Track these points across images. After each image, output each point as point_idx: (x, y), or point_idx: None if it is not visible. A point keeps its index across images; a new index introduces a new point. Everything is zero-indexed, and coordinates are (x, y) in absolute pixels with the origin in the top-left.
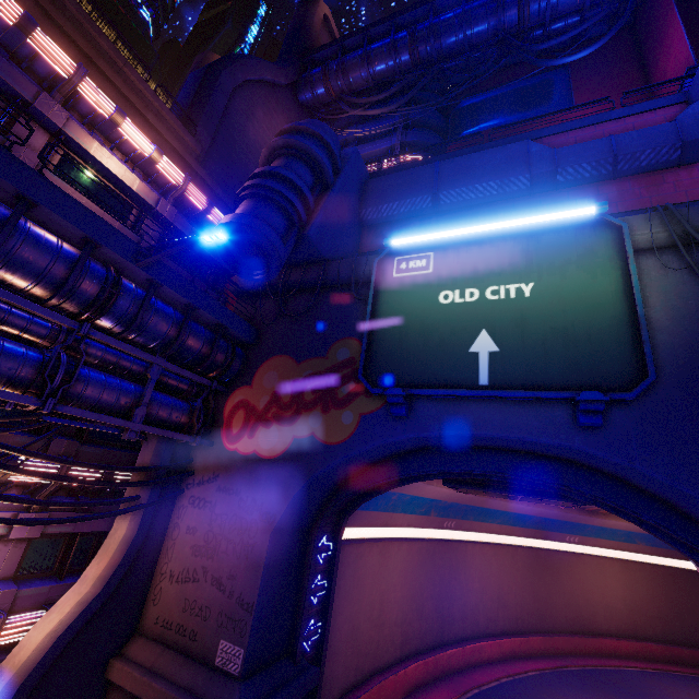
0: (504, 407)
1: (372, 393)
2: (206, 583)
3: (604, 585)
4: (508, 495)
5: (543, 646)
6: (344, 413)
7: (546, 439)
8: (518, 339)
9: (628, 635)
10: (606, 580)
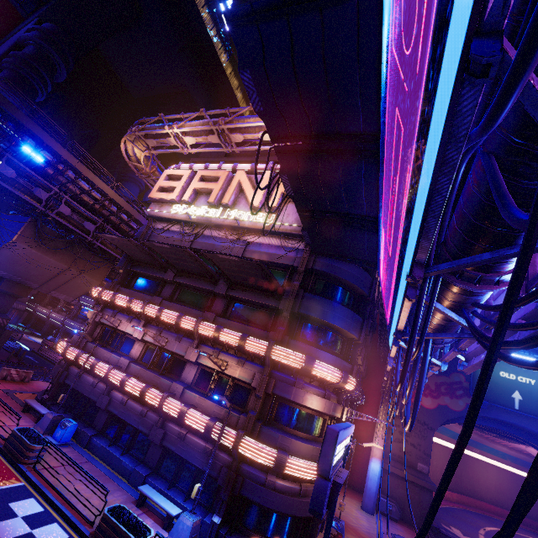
0: (520, 416)
1: None
2: (408, 444)
3: (487, 477)
4: (489, 433)
5: (457, 498)
6: (459, 401)
7: (533, 429)
8: (528, 397)
9: (494, 503)
10: (488, 474)
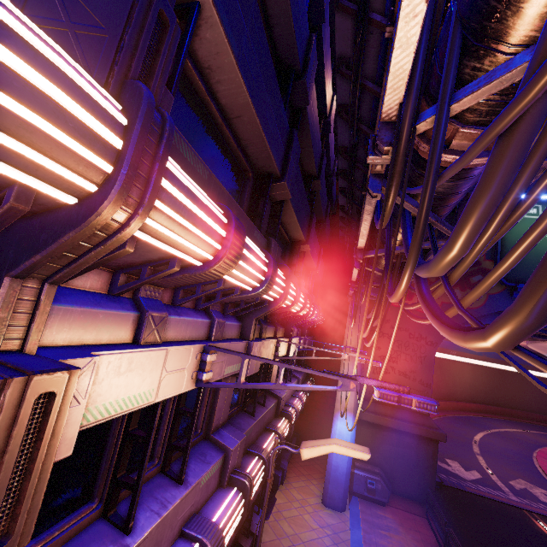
0: None
1: (502, 284)
2: (395, 374)
3: (462, 377)
4: None
5: None
6: None
7: None
8: None
9: (469, 401)
10: (464, 374)
